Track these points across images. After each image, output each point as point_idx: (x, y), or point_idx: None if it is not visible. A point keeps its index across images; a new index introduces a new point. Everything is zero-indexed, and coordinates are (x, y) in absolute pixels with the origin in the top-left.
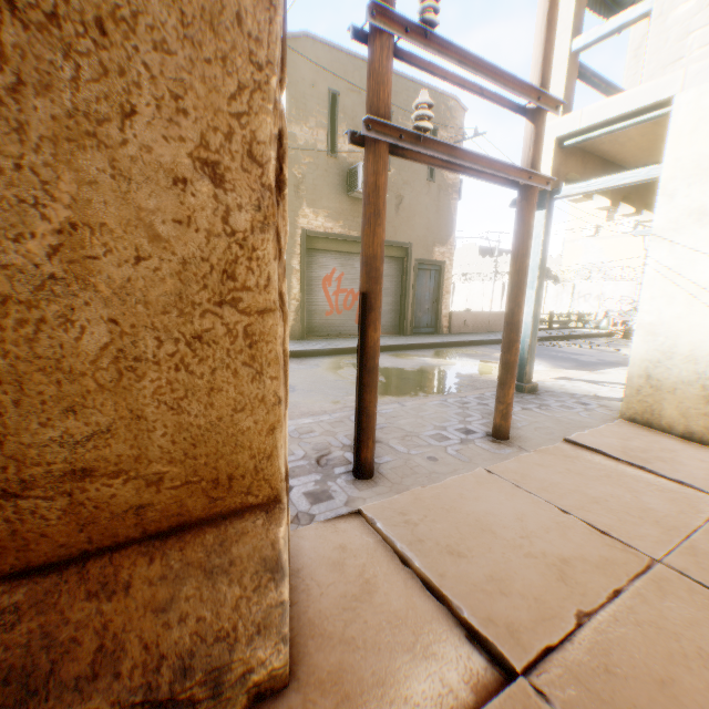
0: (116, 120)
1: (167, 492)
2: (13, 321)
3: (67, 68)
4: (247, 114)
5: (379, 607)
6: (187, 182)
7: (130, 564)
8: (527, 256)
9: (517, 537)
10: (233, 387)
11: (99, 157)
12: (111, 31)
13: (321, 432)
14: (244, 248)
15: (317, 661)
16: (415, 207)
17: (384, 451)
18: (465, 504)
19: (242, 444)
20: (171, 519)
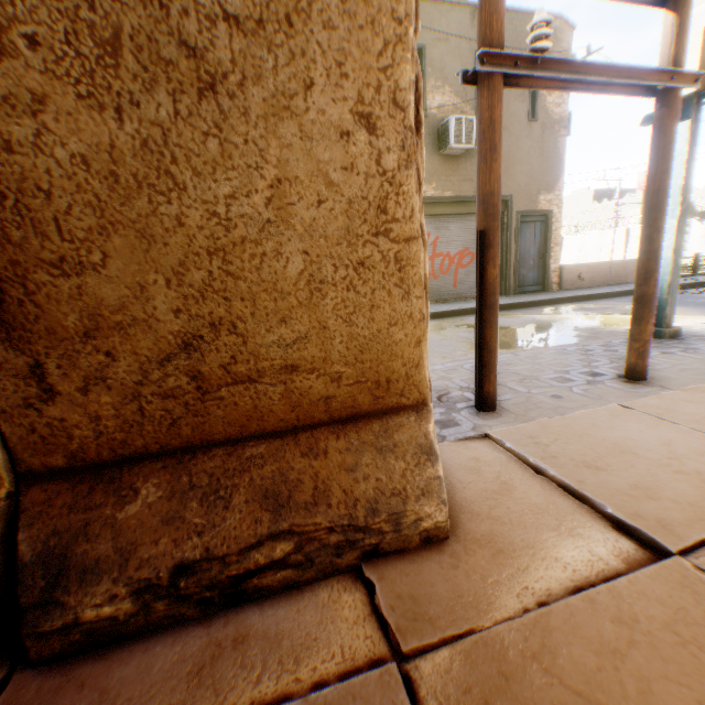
0: (301, 93)
1: (344, 388)
2: (247, 256)
3: (269, 60)
4: (391, 67)
5: (519, 500)
6: (350, 135)
7: (324, 438)
8: (667, 172)
9: (663, 458)
10: (388, 305)
11: (291, 126)
12: (294, 23)
13: (437, 378)
14: (392, 185)
15: (470, 528)
16: (515, 154)
17: (503, 391)
18: (598, 432)
19: (395, 354)
20: (347, 409)
